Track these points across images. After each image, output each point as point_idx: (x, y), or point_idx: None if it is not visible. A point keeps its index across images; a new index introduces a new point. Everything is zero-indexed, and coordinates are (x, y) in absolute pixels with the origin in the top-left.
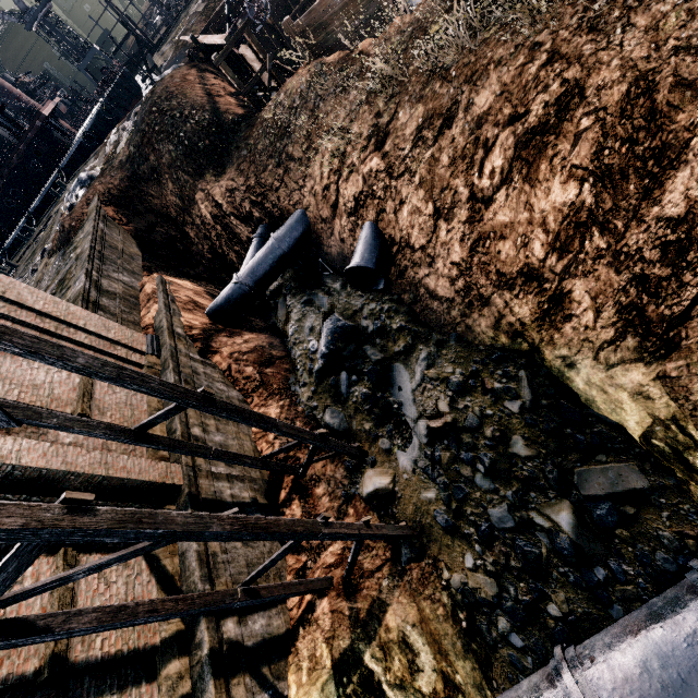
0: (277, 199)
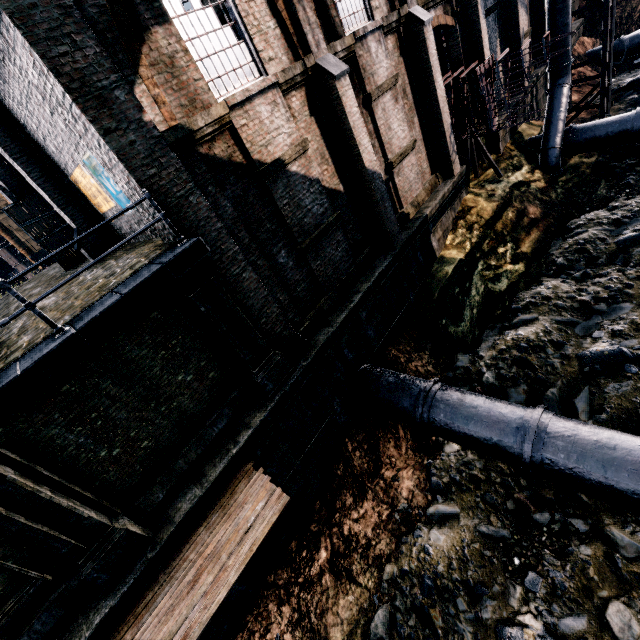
0: None
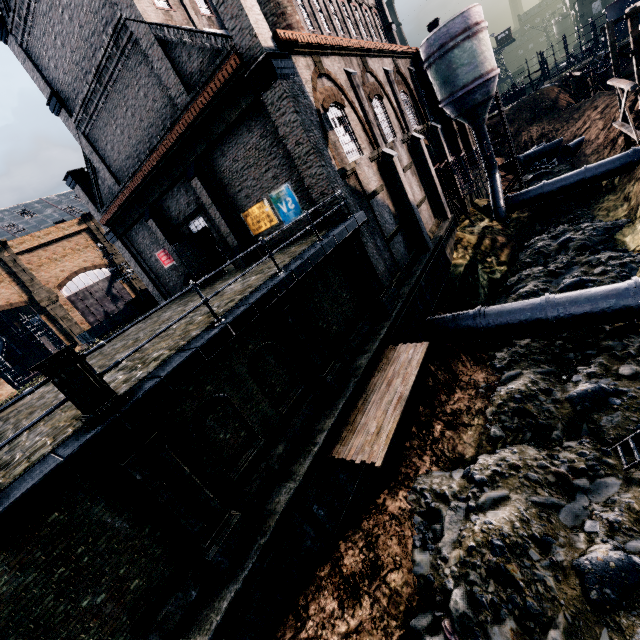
0: (555, 133)
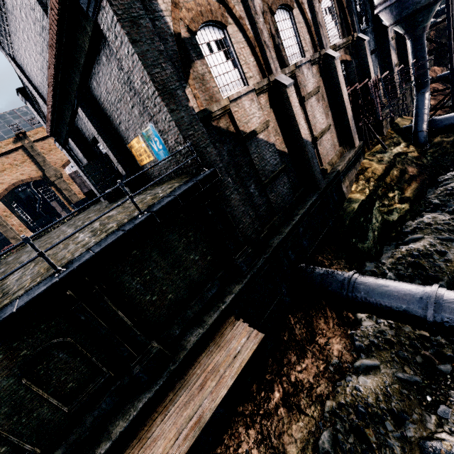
0: None
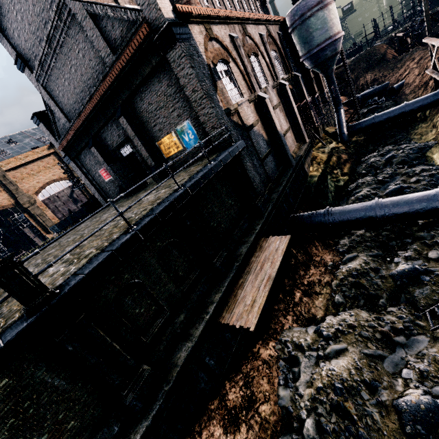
0: (384, 78)
